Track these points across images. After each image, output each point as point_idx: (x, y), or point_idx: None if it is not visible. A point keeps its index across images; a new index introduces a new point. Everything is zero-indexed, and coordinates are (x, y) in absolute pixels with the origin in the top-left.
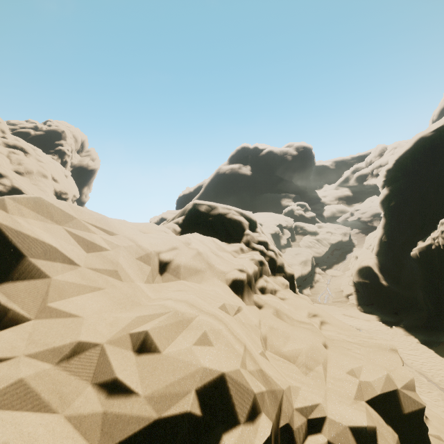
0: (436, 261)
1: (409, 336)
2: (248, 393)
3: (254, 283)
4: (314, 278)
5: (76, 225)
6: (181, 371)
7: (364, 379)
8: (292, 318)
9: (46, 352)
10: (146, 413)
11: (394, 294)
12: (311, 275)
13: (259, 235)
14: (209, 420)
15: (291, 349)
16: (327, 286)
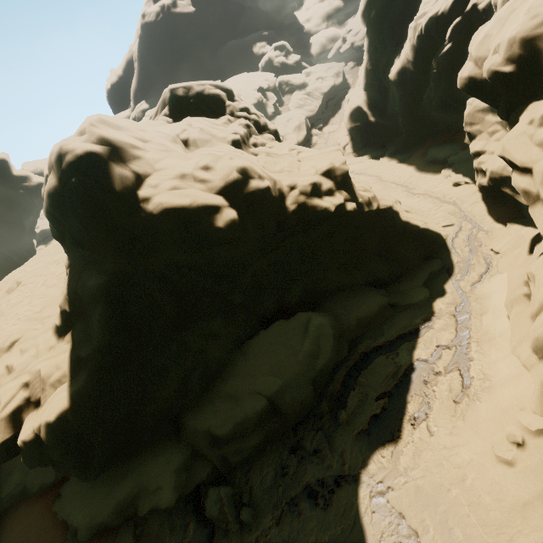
0: (407, 77)
1: (391, 161)
2: (256, 171)
3: (248, 142)
4: (312, 142)
5: (126, 129)
6: (227, 168)
7: (318, 166)
8: (278, 154)
9: (172, 176)
10: (221, 181)
11: (381, 128)
12: (308, 140)
13: (238, 103)
14: (244, 178)
15: (279, 167)
16: (325, 145)
